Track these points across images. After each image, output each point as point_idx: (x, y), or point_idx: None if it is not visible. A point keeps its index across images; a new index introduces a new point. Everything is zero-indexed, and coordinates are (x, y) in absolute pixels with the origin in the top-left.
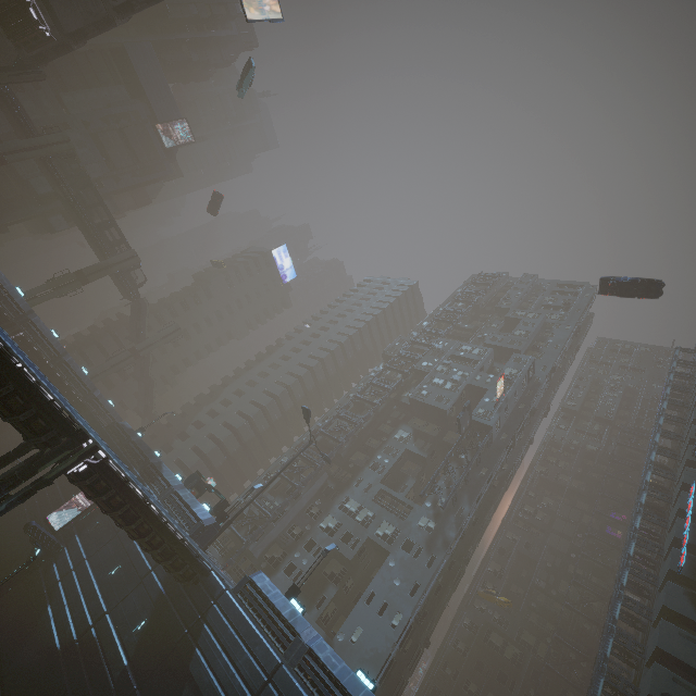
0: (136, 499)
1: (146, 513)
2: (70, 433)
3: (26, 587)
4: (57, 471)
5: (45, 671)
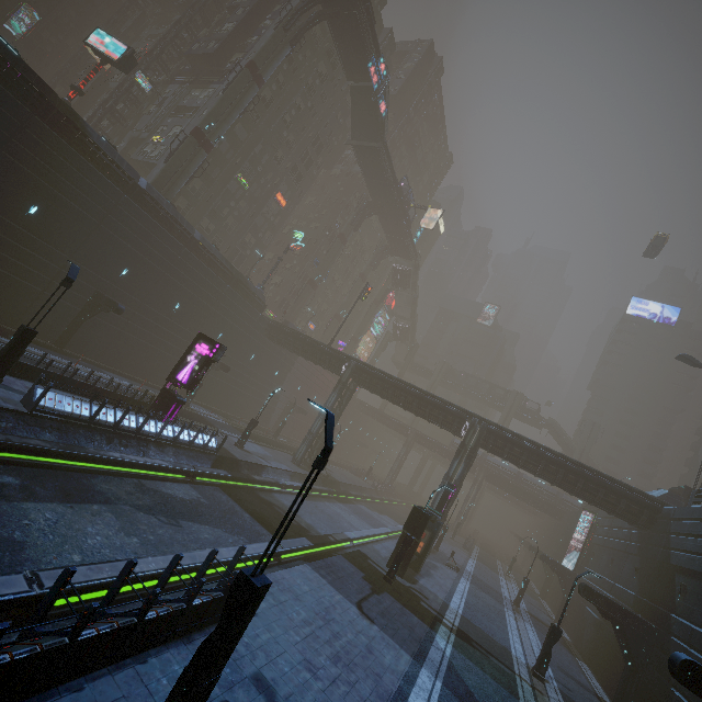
0: (527, 447)
1: (543, 456)
2: (463, 417)
3: (574, 611)
4: (474, 442)
5: (597, 635)
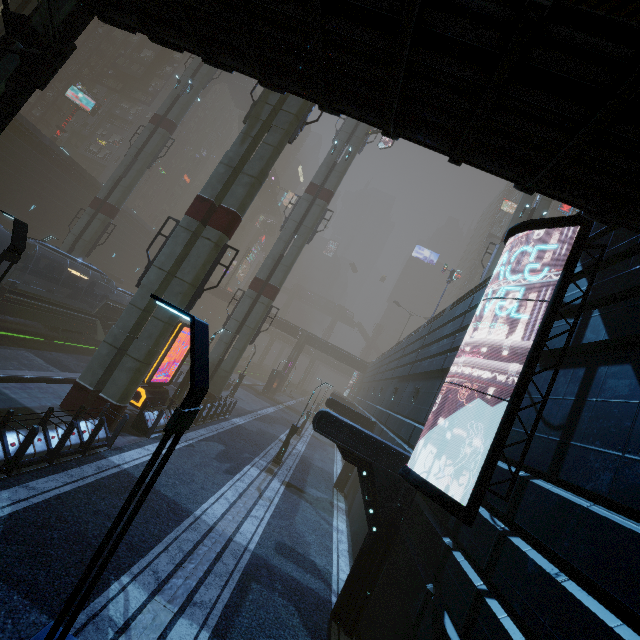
0: (324, 343)
1: (330, 347)
2: (298, 330)
3: None
4: (302, 341)
5: None
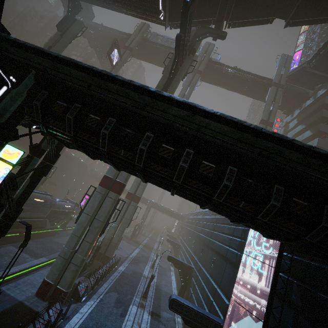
0: (161, 207)
1: (164, 208)
2: (147, 200)
3: None
4: (150, 206)
5: None
